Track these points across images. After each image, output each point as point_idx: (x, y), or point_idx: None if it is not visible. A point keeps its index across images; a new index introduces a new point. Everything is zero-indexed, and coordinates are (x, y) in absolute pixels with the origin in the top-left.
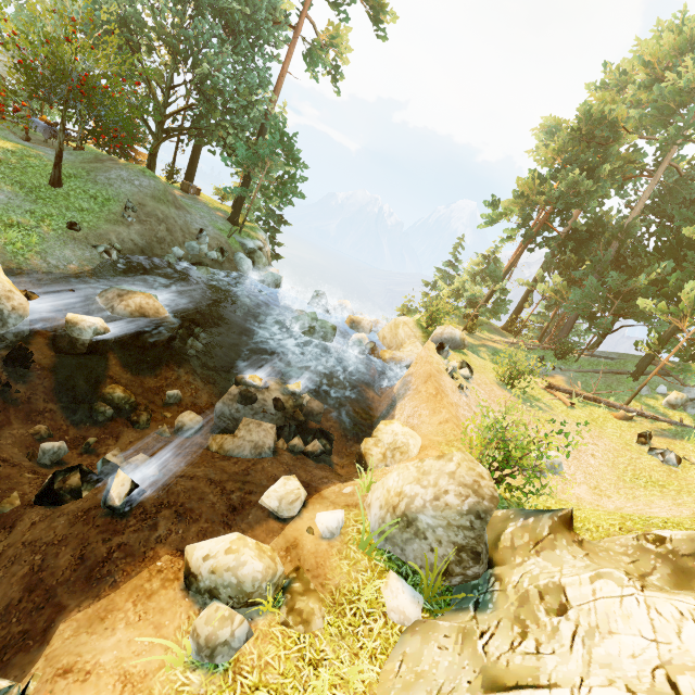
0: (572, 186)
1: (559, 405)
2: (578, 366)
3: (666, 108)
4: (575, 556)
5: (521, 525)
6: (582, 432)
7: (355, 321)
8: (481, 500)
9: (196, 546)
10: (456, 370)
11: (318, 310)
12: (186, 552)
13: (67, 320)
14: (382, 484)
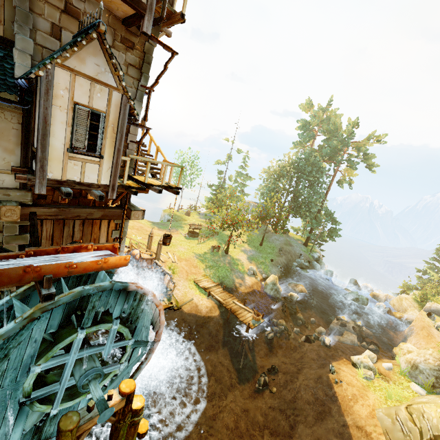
0: None
1: None
2: None
3: None
4: None
5: None
6: None
7: (375, 295)
8: None
9: (353, 357)
10: None
11: (353, 288)
12: (351, 358)
13: (291, 294)
14: (405, 357)
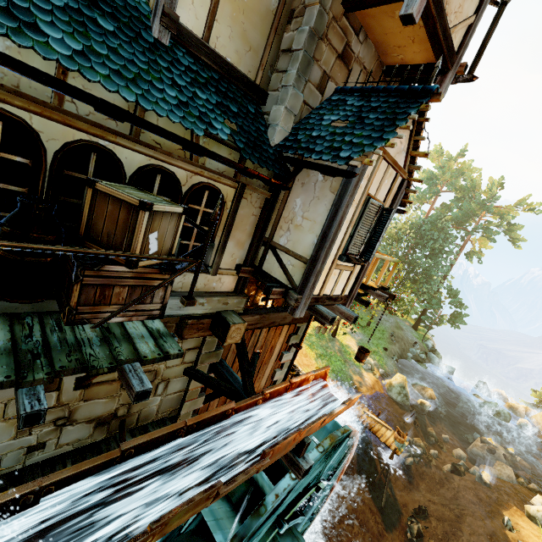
0: None
1: None
2: None
3: None
4: None
5: None
6: None
7: (513, 407)
8: None
9: (529, 506)
10: None
11: (483, 393)
12: (525, 507)
13: (422, 402)
14: None
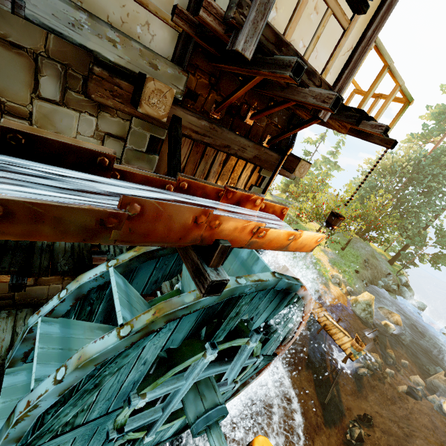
0: None
1: None
2: None
3: None
4: None
5: None
6: None
7: None
8: None
9: None
10: None
11: None
12: None
13: (386, 323)
14: None
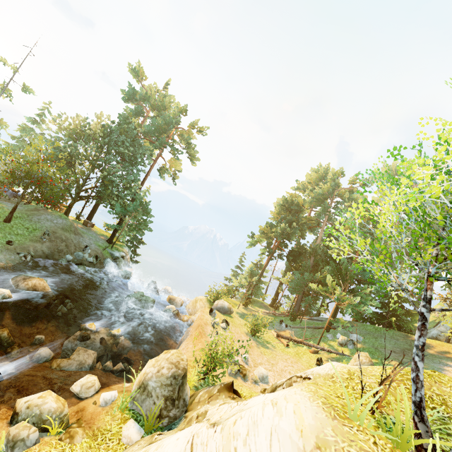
0: (284, 230)
1: (281, 346)
2: (301, 325)
3: (319, 199)
4: (224, 401)
5: (206, 390)
6: (287, 360)
7: (172, 299)
8: (178, 370)
9: (23, 398)
10: (218, 324)
11: (151, 292)
12: (17, 402)
13: None
14: (140, 373)
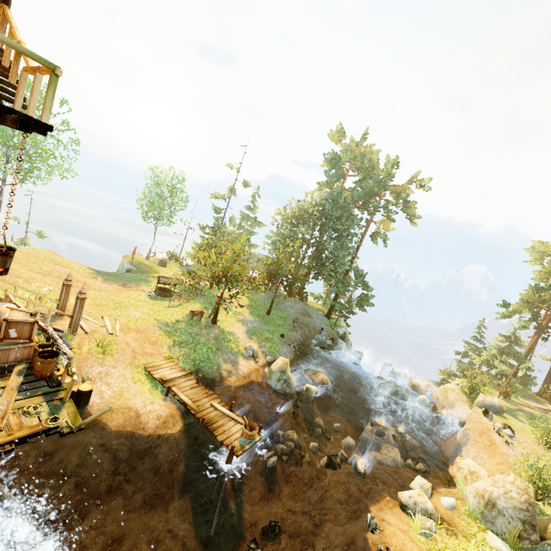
0: None
1: None
2: None
3: None
4: None
5: None
6: None
7: (415, 385)
8: (529, 497)
9: (402, 493)
10: (501, 430)
11: (388, 375)
12: (398, 495)
13: (307, 387)
14: (473, 487)
